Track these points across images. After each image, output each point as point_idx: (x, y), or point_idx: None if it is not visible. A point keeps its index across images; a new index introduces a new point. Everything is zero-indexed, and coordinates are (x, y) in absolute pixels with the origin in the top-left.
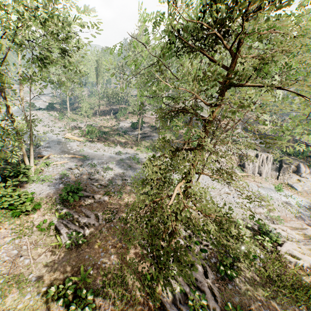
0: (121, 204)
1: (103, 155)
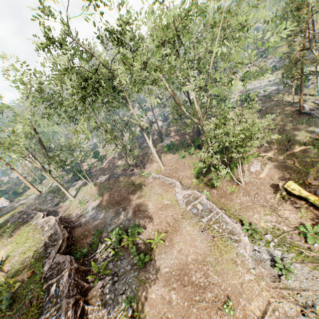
0: (279, 98)
1: (260, 85)
